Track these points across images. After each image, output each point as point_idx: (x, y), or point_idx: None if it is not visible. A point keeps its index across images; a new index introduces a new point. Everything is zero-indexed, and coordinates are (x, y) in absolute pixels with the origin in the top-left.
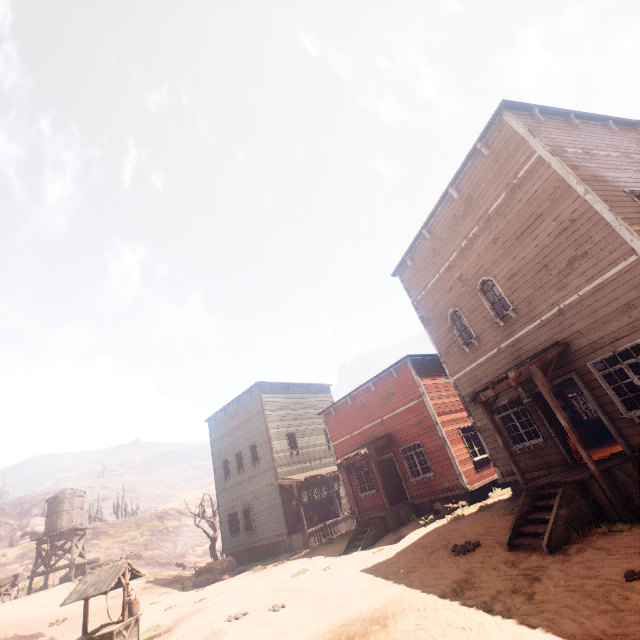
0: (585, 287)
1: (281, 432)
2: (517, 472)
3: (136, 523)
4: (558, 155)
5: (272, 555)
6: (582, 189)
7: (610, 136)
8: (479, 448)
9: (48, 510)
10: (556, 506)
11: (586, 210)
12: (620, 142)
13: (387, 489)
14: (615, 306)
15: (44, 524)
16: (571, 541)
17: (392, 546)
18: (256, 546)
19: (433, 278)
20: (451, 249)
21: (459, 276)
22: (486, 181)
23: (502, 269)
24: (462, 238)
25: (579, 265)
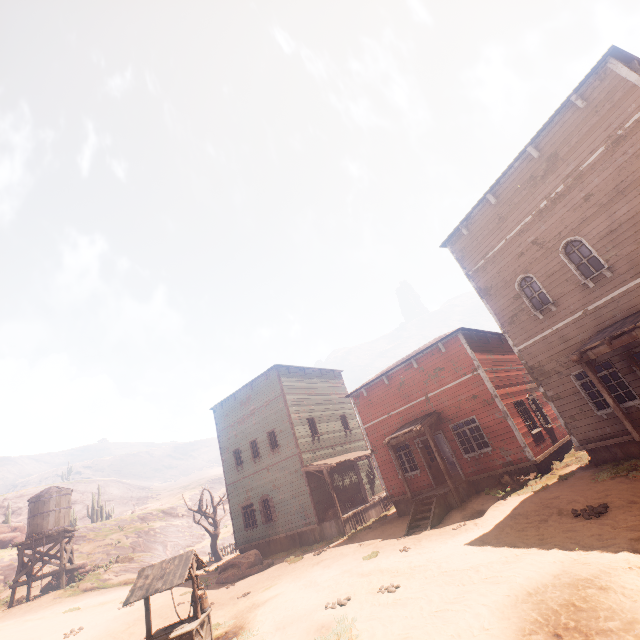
0: None
1: (302, 417)
2: (633, 431)
3: (117, 526)
4: None
5: (298, 546)
6: None
7: None
8: (531, 422)
9: (30, 511)
10: None
11: None
12: None
13: (432, 469)
14: None
15: (9, 531)
16: None
17: (475, 520)
18: (278, 538)
19: (497, 245)
20: (524, 212)
21: (534, 240)
22: (579, 136)
23: (595, 227)
24: (541, 199)
25: None
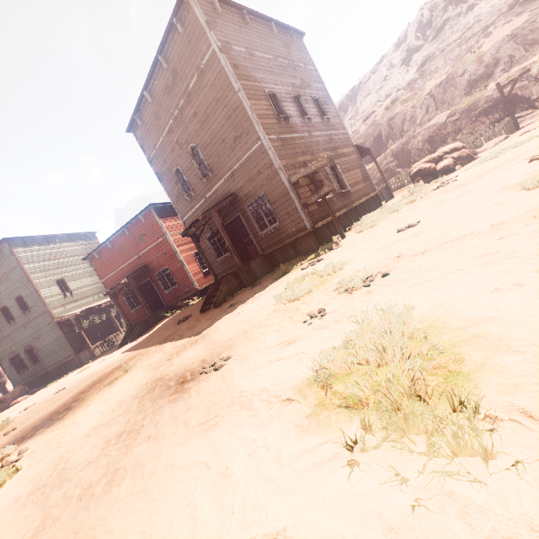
0: (242, 158)
1: (48, 281)
2: (212, 273)
3: None
4: (226, 52)
5: (65, 372)
6: (237, 87)
7: (271, 38)
8: None
9: None
10: (221, 286)
11: (240, 104)
12: (276, 45)
13: (150, 302)
14: (254, 172)
15: None
16: (226, 300)
17: (148, 334)
18: (48, 372)
19: (160, 139)
20: (168, 115)
21: (177, 140)
22: (184, 59)
23: (202, 139)
24: (175, 107)
25: (239, 143)
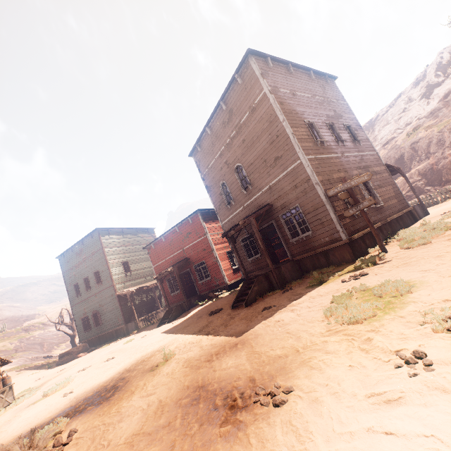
0: (280, 175)
1: (117, 262)
2: (244, 272)
3: (4, 337)
4: (274, 94)
5: (115, 337)
6: (282, 118)
7: (309, 82)
8: None
9: None
10: (253, 286)
11: (283, 131)
12: (313, 87)
13: (186, 289)
14: (291, 186)
15: None
16: (257, 300)
17: (183, 318)
18: (104, 334)
19: (212, 161)
20: (222, 143)
21: (226, 161)
22: (240, 101)
23: (246, 160)
24: (227, 137)
25: (279, 162)
